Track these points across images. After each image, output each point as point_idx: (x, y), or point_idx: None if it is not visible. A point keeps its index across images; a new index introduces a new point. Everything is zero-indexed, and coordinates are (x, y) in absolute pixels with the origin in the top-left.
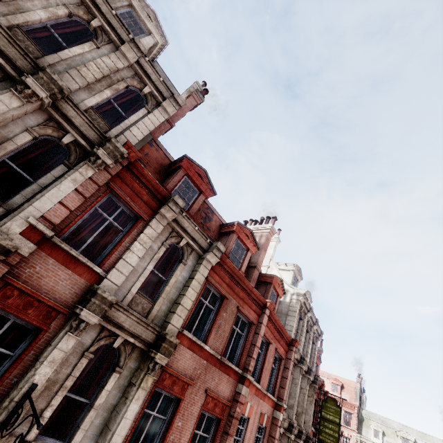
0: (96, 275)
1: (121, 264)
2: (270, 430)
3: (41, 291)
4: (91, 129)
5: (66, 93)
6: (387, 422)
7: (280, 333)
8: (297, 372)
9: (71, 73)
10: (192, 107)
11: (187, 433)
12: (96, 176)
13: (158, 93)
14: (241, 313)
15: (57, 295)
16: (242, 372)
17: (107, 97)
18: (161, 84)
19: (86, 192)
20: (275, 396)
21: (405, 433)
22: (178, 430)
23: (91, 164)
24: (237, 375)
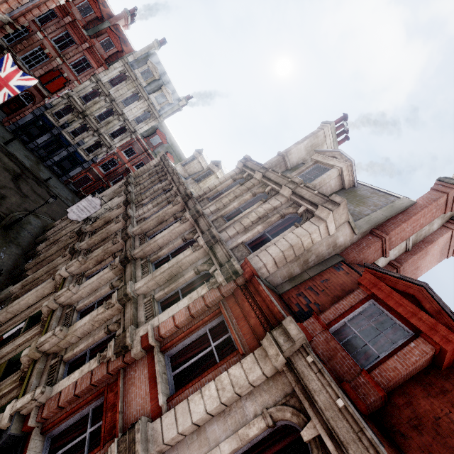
0: (161, 408)
1: (182, 407)
2: None
3: (125, 399)
4: (226, 257)
5: (217, 238)
6: None
7: None
8: None
9: (235, 226)
10: (431, 203)
11: None
12: (208, 294)
13: (313, 205)
14: None
15: (129, 411)
16: None
17: (261, 231)
18: (316, 197)
19: (194, 308)
20: None
21: None
22: None
23: (208, 283)
24: None
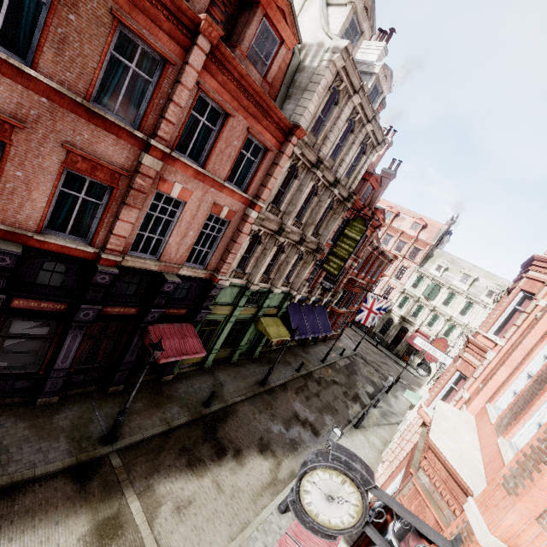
0: None
1: None
2: (238, 225)
3: None
4: None
5: None
6: (457, 262)
7: (261, 106)
8: (308, 178)
9: None
10: None
11: (44, 188)
12: None
13: None
14: (131, 30)
15: None
16: (147, 138)
17: None
18: None
19: None
20: (251, 193)
21: (471, 272)
22: (19, 180)
23: None
24: (139, 141)
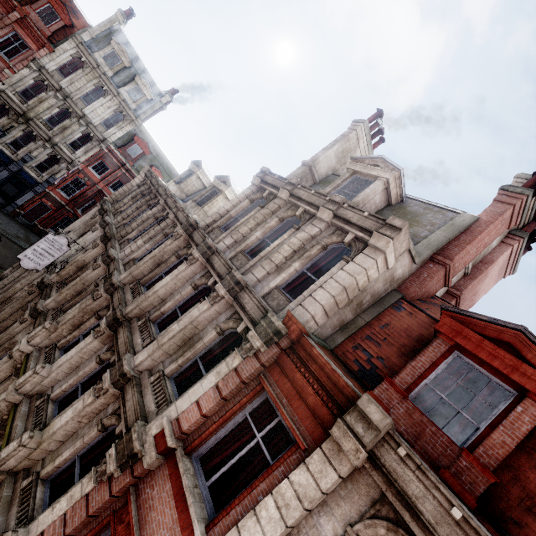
0: None
1: None
2: None
3: (143, 532)
4: (259, 310)
5: (242, 283)
6: None
7: None
8: None
9: (263, 264)
10: (497, 218)
11: None
12: (242, 366)
13: (364, 232)
14: None
15: None
16: None
17: (299, 270)
18: (367, 220)
19: (225, 387)
20: None
21: None
22: None
23: (240, 350)
24: None
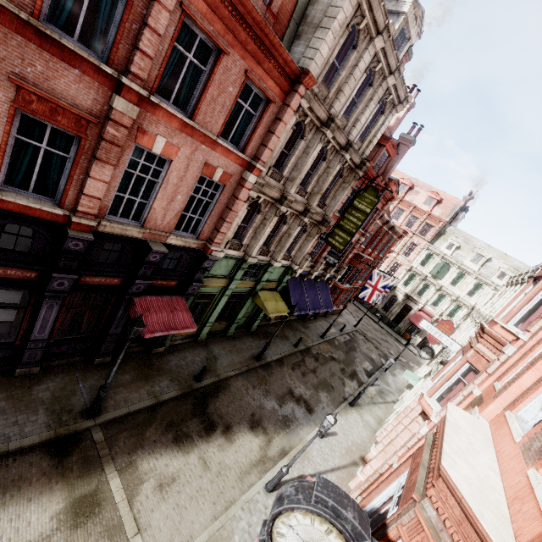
0: None
1: None
2: (234, 191)
3: None
4: None
5: None
6: (471, 240)
7: (263, 43)
8: (317, 139)
9: None
10: None
11: None
12: None
13: None
14: None
15: None
16: (119, 75)
17: None
18: None
19: None
20: (249, 154)
21: (484, 252)
22: None
23: None
24: (109, 78)
